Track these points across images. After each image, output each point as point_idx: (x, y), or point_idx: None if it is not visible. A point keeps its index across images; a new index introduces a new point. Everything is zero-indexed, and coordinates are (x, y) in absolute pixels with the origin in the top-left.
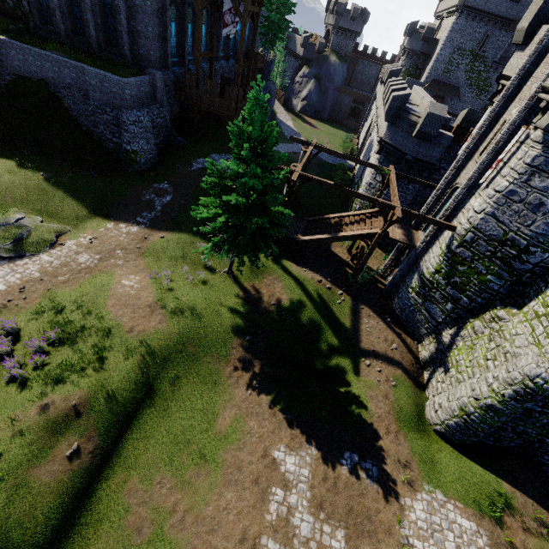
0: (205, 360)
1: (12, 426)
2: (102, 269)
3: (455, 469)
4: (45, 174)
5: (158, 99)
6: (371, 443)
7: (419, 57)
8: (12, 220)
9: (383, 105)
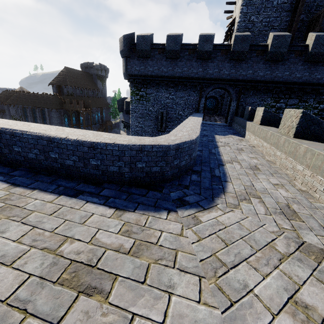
0: None
1: None
2: None
3: None
4: None
5: None
6: None
7: None
8: None
9: None
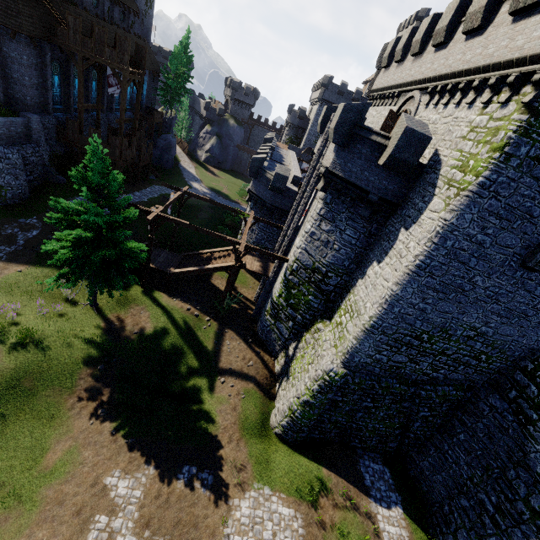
0: (44, 394)
1: None
2: None
3: (286, 465)
4: None
5: (34, 140)
6: (212, 454)
7: (297, 129)
8: None
9: None
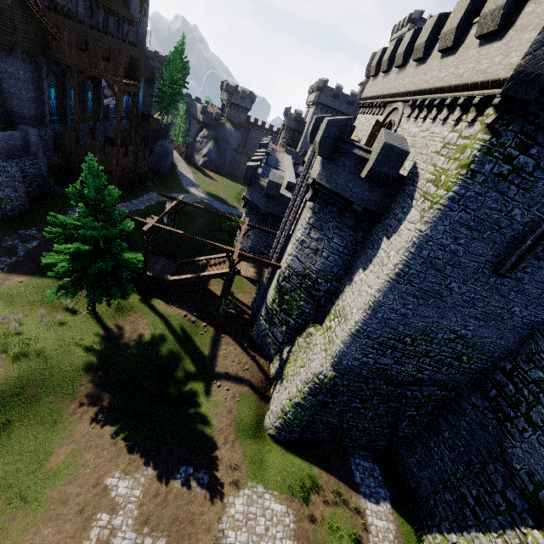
0: (46, 401)
1: None
2: None
3: (279, 464)
4: None
5: (32, 152)
6: (208, 455)
7: (294, 132)
8: None
9: None
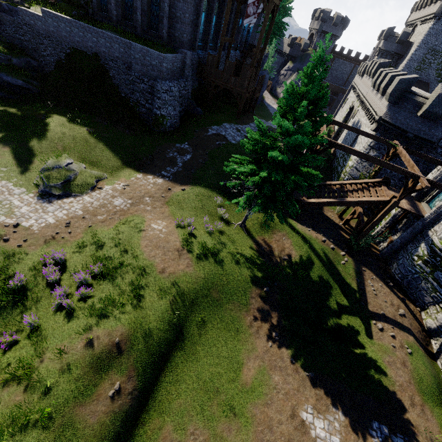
0: (227, 307)
1: (60, 358)
2: (133, 213)
3: None
4: (90, 129)
5: (185, 75)
6: (397, 415)
7: (392, 56)
8: (63, 164)
9: (376, 91)
